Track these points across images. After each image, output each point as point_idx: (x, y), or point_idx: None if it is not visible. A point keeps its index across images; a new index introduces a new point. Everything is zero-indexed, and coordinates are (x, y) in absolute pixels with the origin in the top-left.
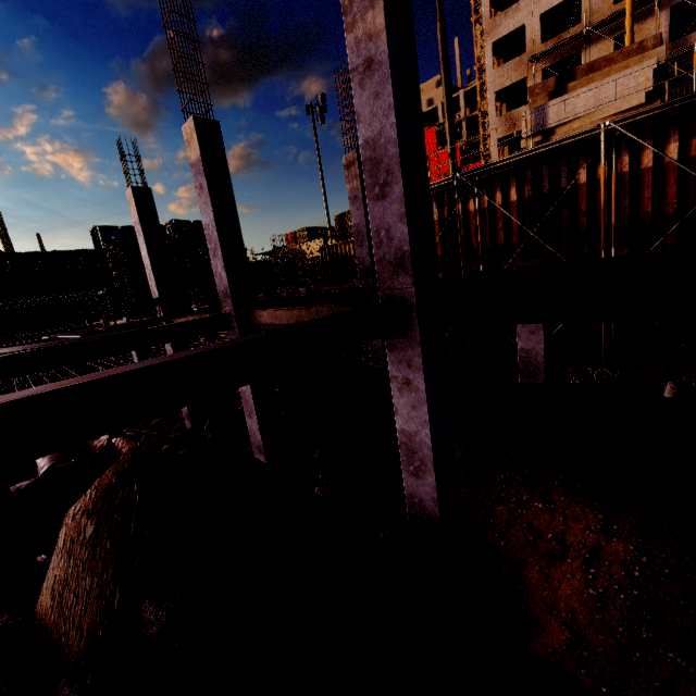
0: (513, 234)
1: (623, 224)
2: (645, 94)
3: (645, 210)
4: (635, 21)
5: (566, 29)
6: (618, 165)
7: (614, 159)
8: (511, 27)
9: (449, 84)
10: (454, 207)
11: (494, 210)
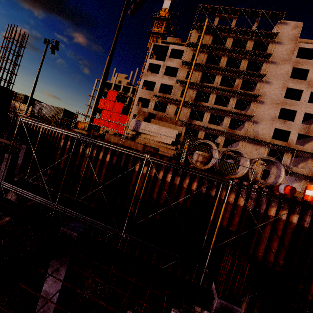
0: (101, 177)
1: (145, 198)
2: (172, 141)
3: (154, 196)
4: (183, 106)
5: (167, 93)
6: (151, 171)
7: (150, 168)
8: (152, 80)
9: (103, 85)
10: (79, 146)
11: (97, 159)
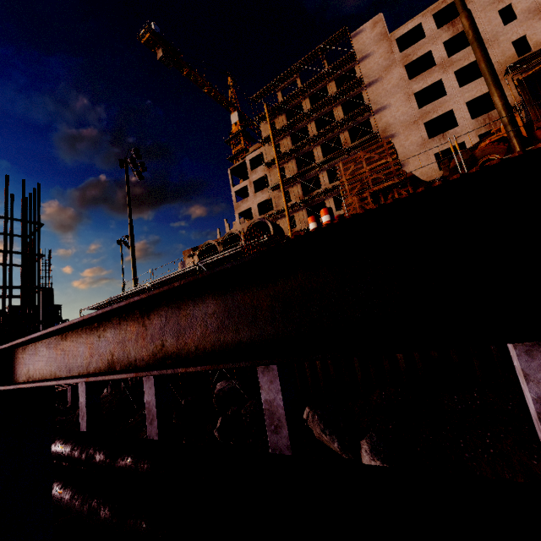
0: None
1: None
2: None
3: None
4: (294, 212)
5: None
6: None
7: None
8: (246, 207)
9: (133, 250)
10: None
11: None
